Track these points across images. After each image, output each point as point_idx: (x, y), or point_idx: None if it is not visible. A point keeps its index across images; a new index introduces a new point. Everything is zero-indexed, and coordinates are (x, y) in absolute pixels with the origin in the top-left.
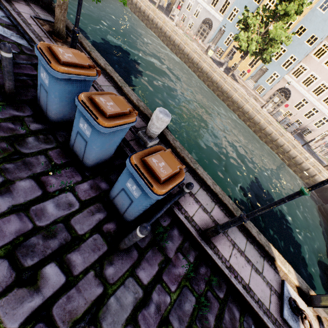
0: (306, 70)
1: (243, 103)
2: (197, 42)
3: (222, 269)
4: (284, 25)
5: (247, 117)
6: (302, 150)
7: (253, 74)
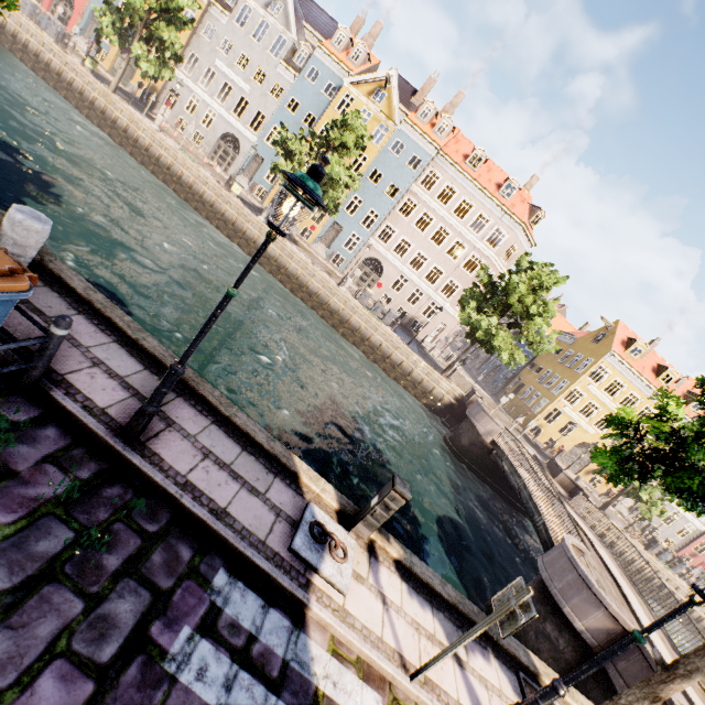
0: (395, 233)
1: (306, 277)
2: (213, 170)
3: (164, 485)
4: (343, 160)
5: (318, 301)
6: (407, 350)
7: (323, 234)
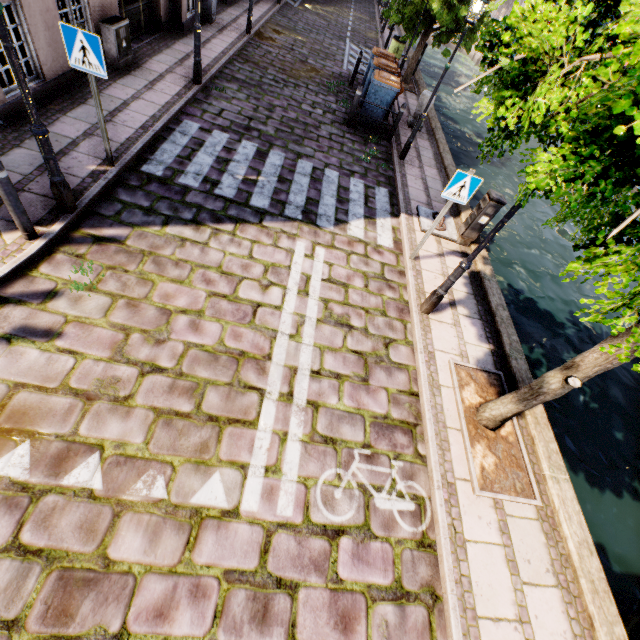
0: None
1: None
2: None
3: (395, 168)
4: None
5: None
6: None
7: None
